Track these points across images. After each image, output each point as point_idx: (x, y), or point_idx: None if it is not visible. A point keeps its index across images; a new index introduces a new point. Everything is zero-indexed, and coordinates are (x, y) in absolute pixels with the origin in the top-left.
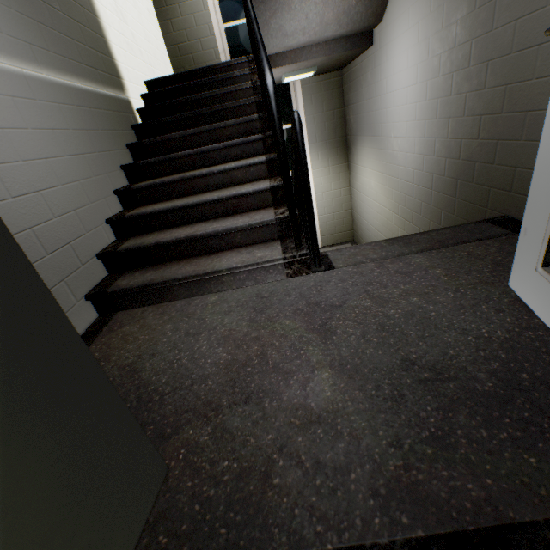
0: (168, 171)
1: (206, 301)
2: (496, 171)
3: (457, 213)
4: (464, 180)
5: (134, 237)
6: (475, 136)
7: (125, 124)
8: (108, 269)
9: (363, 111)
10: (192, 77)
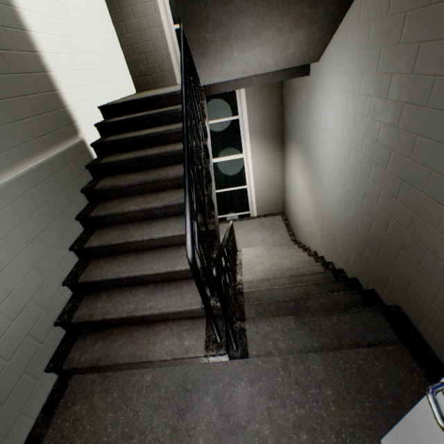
0: (117, 221)
1: (142, 380)
2: (396, 268)
3: (362, 268)
4: (371, 251)
5: (87, 296)
6: (384, 227)
7: (80, 168)
8: (66, 329)
9: (297, 122)
10: (141, 104)
